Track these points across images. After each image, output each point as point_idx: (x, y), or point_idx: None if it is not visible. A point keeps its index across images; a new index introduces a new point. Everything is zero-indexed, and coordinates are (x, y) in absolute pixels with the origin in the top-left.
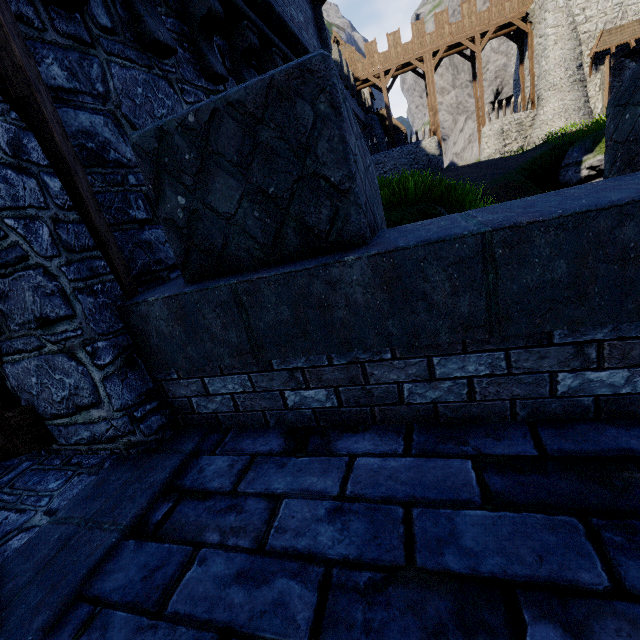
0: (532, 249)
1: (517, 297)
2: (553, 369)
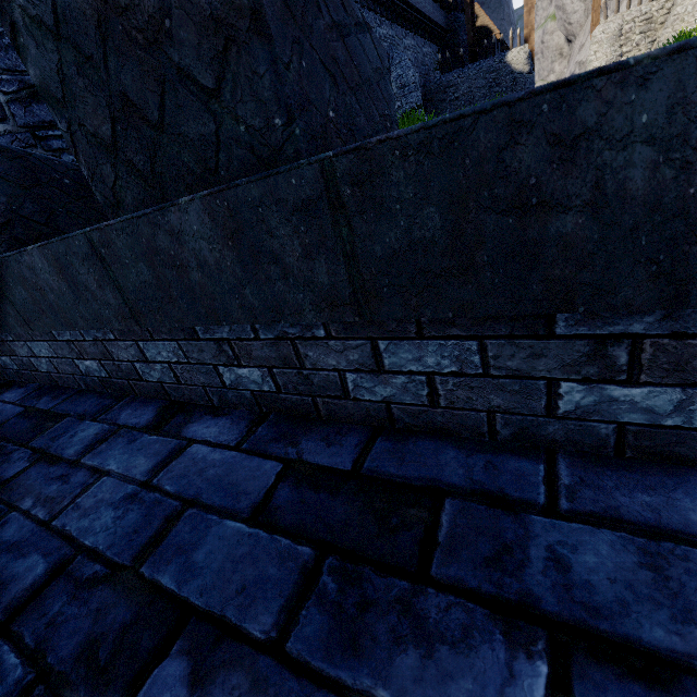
0: (5, 277)
1: (23, 307)
2: (71, 357)
